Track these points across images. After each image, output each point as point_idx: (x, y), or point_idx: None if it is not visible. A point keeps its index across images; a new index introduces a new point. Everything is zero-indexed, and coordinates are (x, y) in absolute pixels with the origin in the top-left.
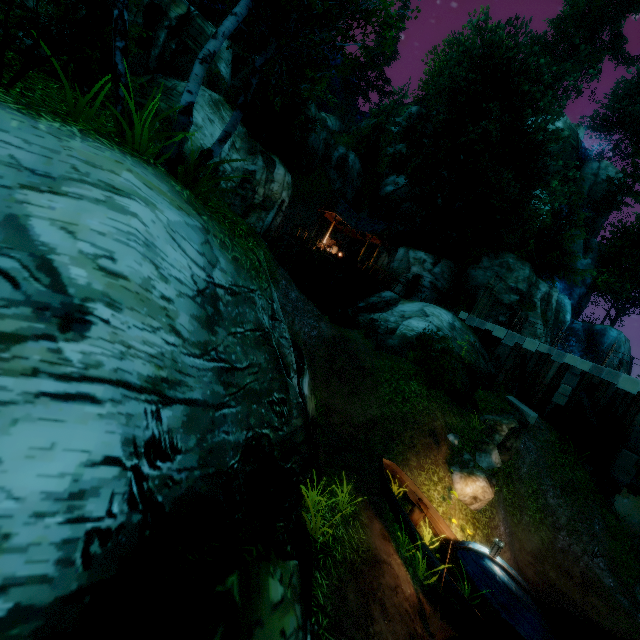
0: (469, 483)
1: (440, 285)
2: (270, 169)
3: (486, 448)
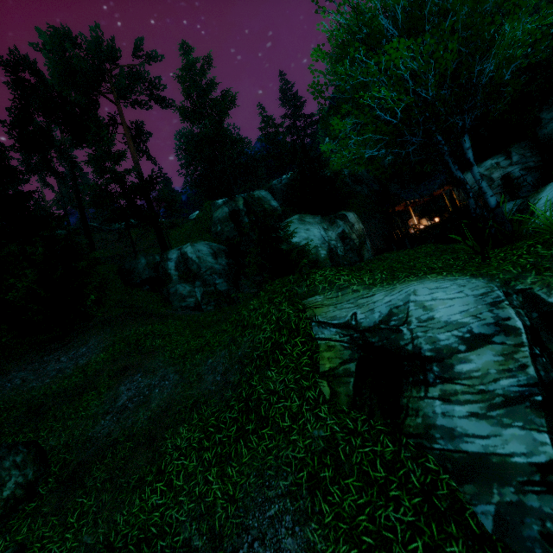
0: None
1: (532, 164)
2: (346, 221)
3: None
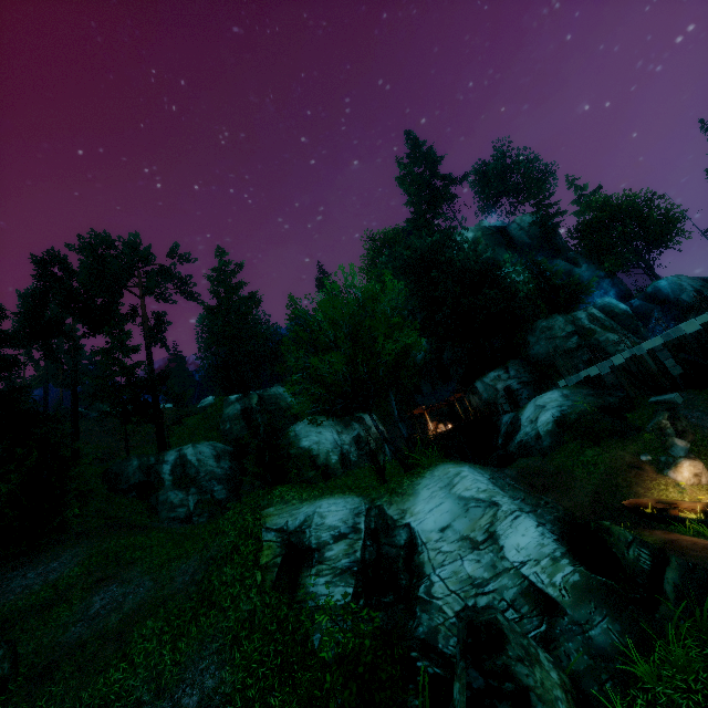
0: (681, 470)
1: (525, 379)
2: (363, 423)
3: (669, 443)
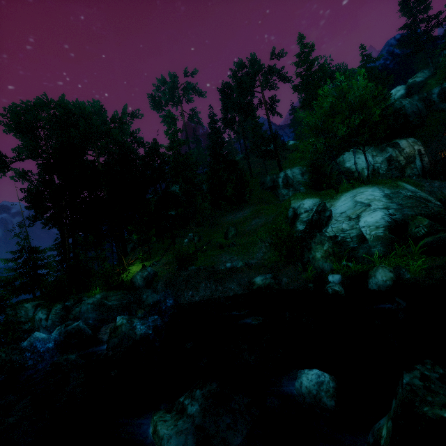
0: None
1: None
2: (397, 147)
3: None
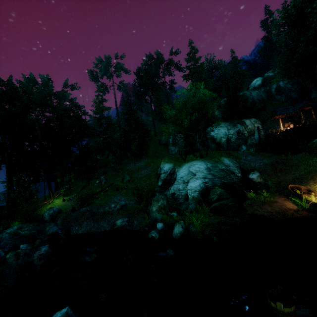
0: None
1: None
2: (243, 124)
3: None
